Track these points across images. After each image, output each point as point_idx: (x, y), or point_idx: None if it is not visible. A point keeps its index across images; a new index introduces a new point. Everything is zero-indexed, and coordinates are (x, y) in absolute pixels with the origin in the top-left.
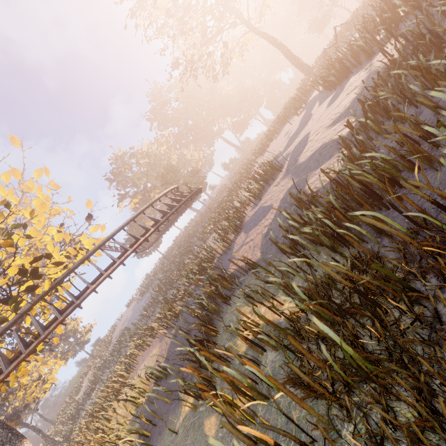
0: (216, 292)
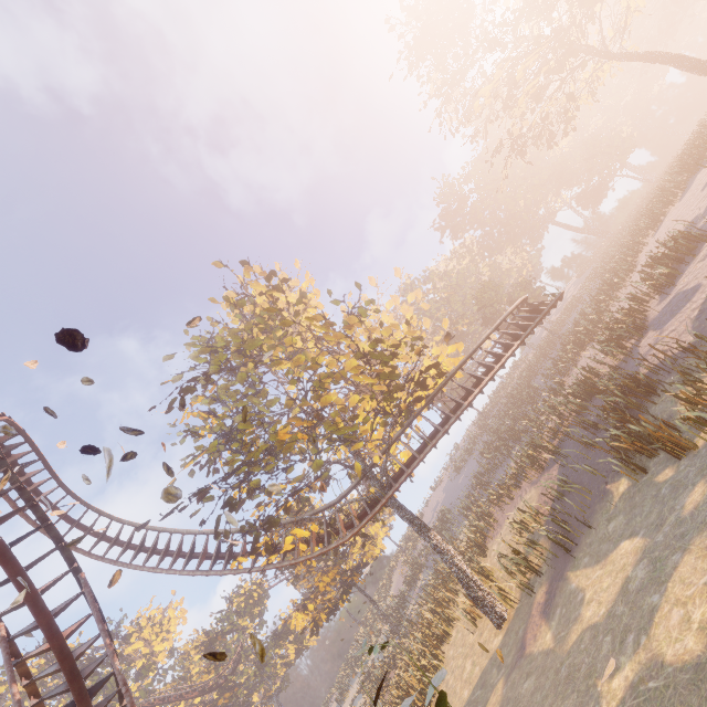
0: (634, 385)
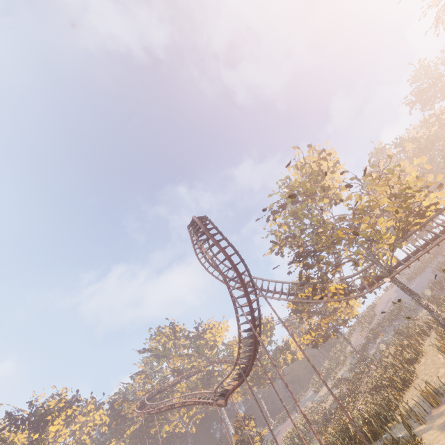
0: None
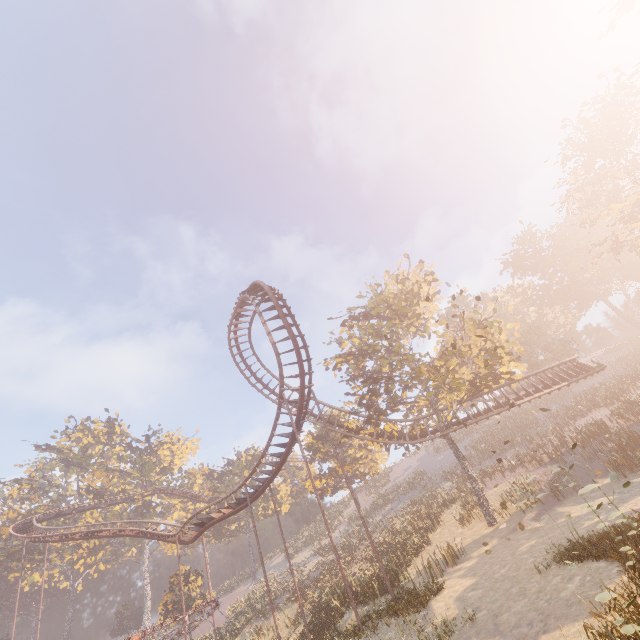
0: (637, 437)
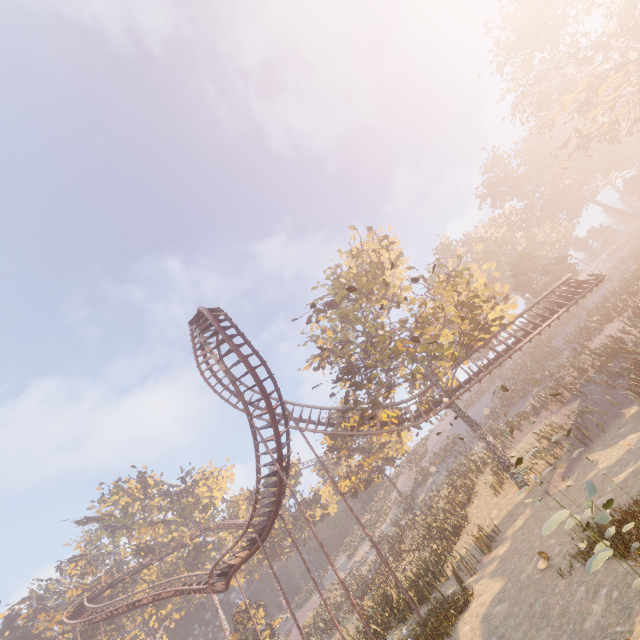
0: None
